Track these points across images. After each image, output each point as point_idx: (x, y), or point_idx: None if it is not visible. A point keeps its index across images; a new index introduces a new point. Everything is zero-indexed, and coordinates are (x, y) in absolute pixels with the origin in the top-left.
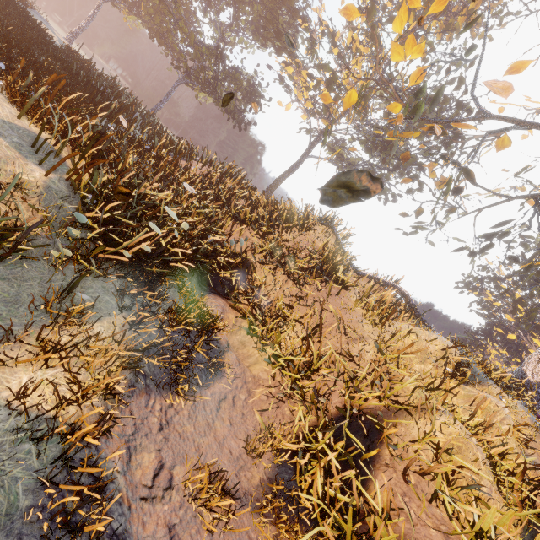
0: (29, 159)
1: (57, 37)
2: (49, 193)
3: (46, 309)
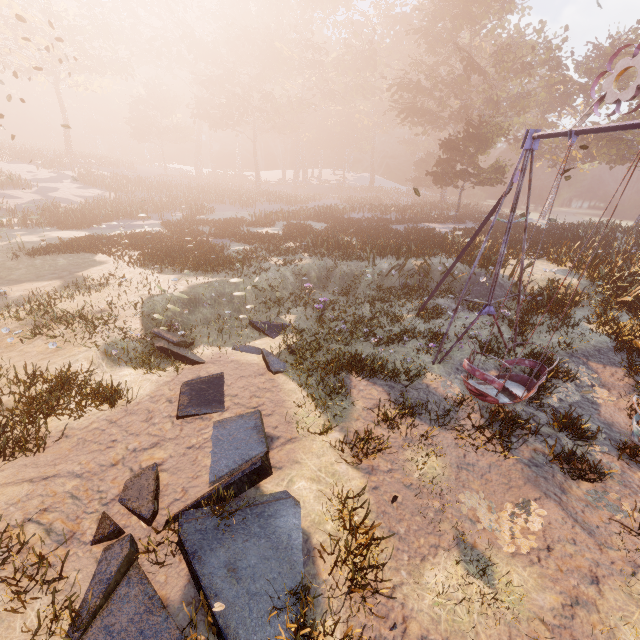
0: (569, 277)
1: (540, 223)
2: (581, 286)
3: (597, 317)
